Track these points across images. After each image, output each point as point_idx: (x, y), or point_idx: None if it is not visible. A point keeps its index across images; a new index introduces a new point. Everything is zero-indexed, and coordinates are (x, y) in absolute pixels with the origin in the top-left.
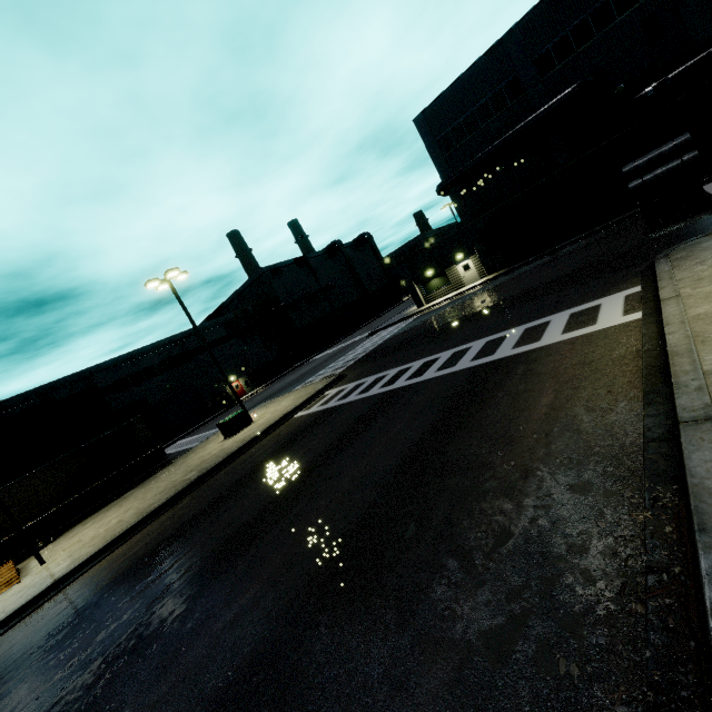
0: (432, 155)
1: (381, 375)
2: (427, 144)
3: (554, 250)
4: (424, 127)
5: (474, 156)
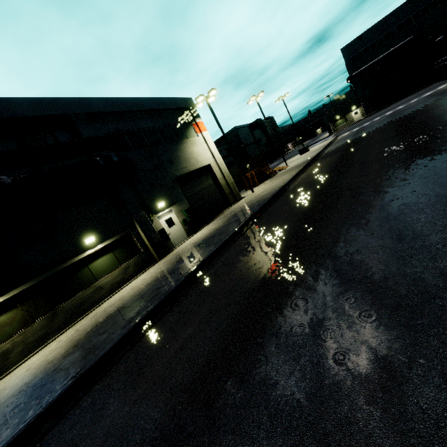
0: (347, 64)
1: (370, 122)
2: (345, 59)
3: (400, 100)
4: (345, 52)
5: (366, 64)
